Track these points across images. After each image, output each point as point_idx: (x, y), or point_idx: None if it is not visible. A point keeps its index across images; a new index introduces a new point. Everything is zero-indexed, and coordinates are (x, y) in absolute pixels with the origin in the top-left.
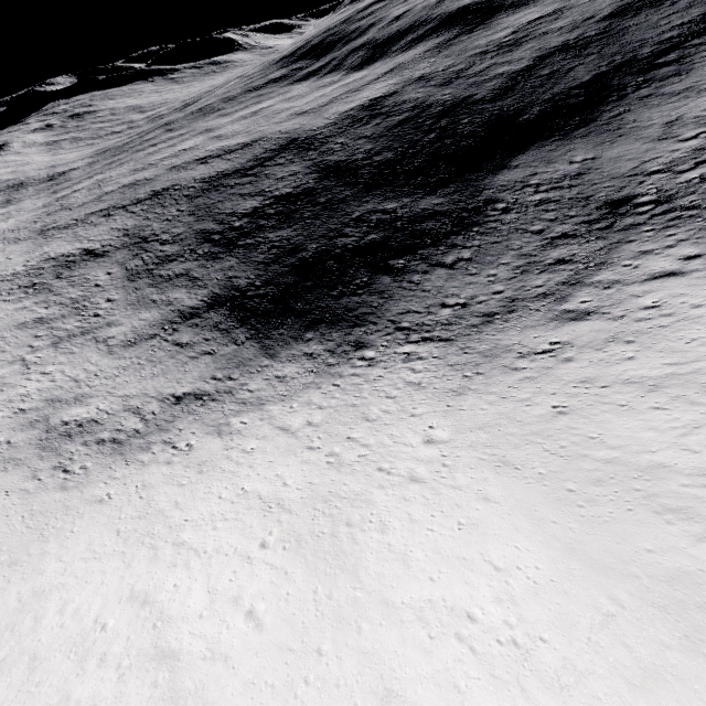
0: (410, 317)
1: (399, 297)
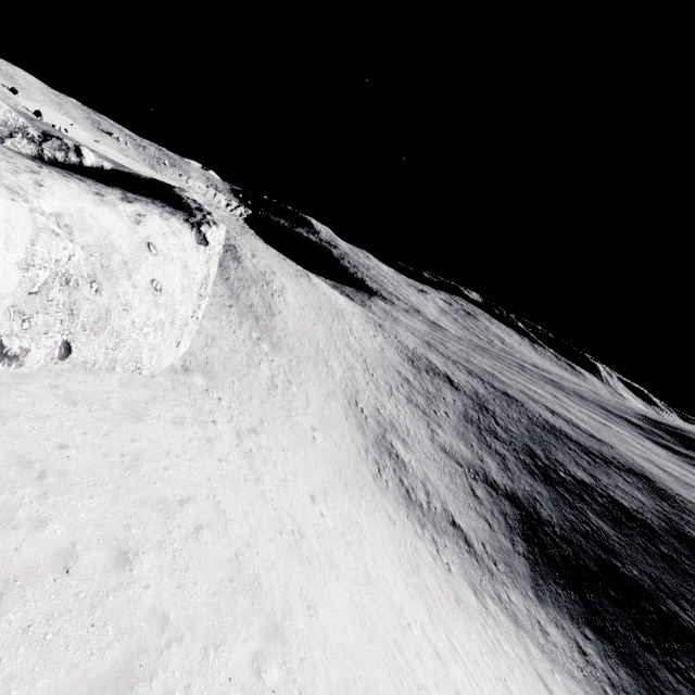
0: None
1: None
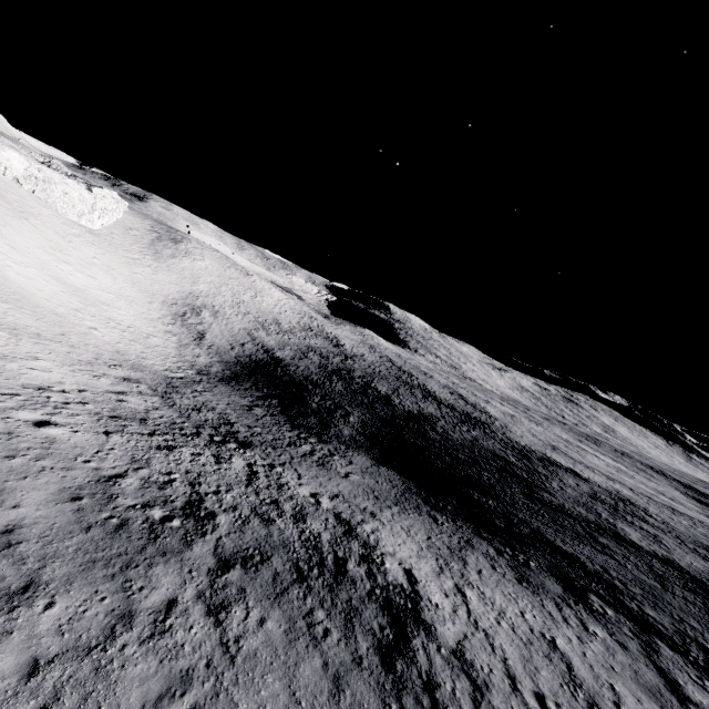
0: (209, 385)
1: (235, 391)
